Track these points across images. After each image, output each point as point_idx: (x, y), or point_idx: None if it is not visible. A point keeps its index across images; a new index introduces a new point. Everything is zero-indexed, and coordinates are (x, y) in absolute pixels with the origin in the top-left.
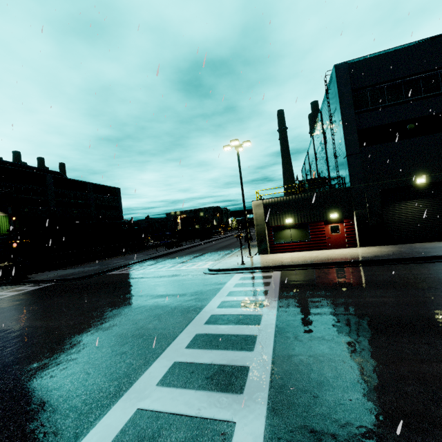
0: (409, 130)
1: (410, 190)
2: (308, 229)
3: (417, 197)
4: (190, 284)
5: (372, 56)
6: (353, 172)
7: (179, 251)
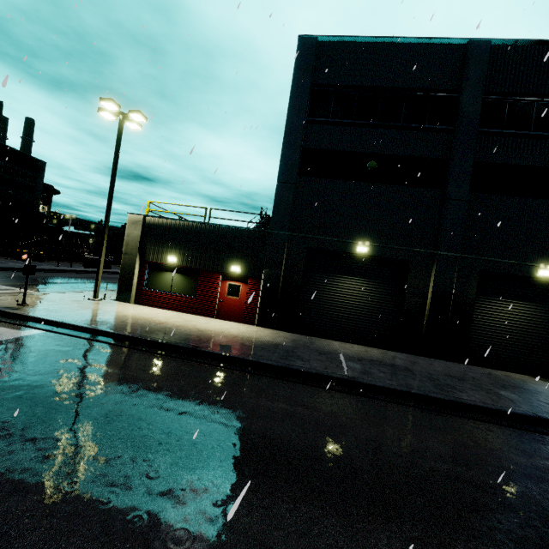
0: (370, 170)
1: (349, 260)
2: (198, 280)
3: (354, 273)
4: None
5: (353, 42)
6: (279, 210)
7: (79, 273)
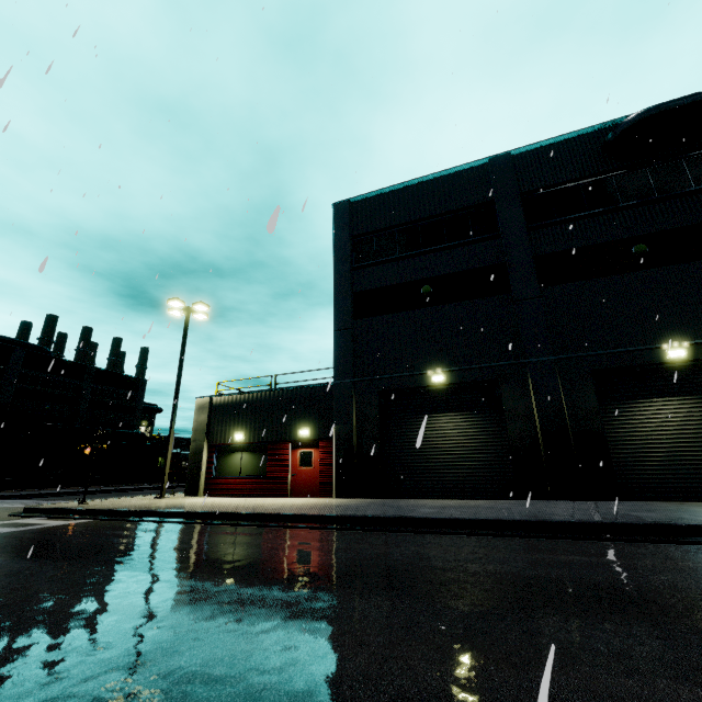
0: (426, 295)
1: (428, 395)
2: (267, 455)
3: (439, 409)
4: None
5: (382, 193)
6: (340, 358)
7: (169, 488)
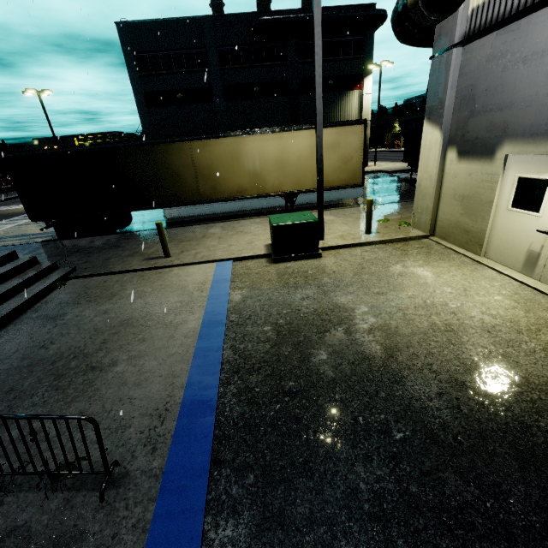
0: (180, 99)
1: None
2: None
3: None
4: (3, 216)
5: (146, 22)
6: (146, 129)
7: None
